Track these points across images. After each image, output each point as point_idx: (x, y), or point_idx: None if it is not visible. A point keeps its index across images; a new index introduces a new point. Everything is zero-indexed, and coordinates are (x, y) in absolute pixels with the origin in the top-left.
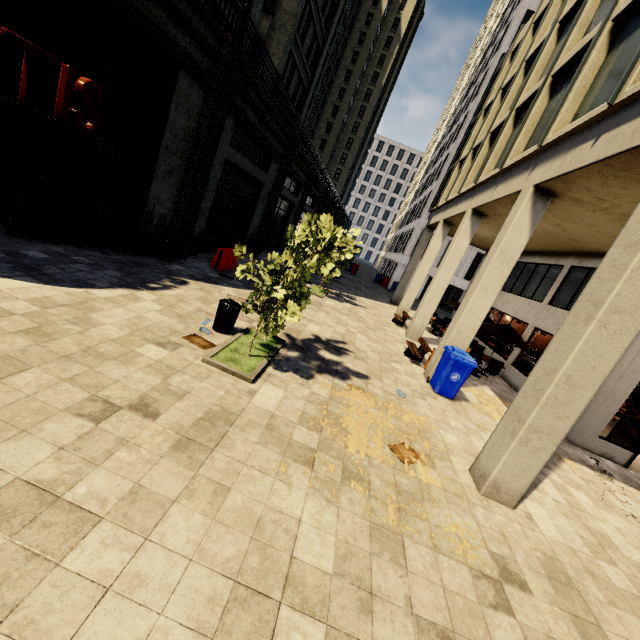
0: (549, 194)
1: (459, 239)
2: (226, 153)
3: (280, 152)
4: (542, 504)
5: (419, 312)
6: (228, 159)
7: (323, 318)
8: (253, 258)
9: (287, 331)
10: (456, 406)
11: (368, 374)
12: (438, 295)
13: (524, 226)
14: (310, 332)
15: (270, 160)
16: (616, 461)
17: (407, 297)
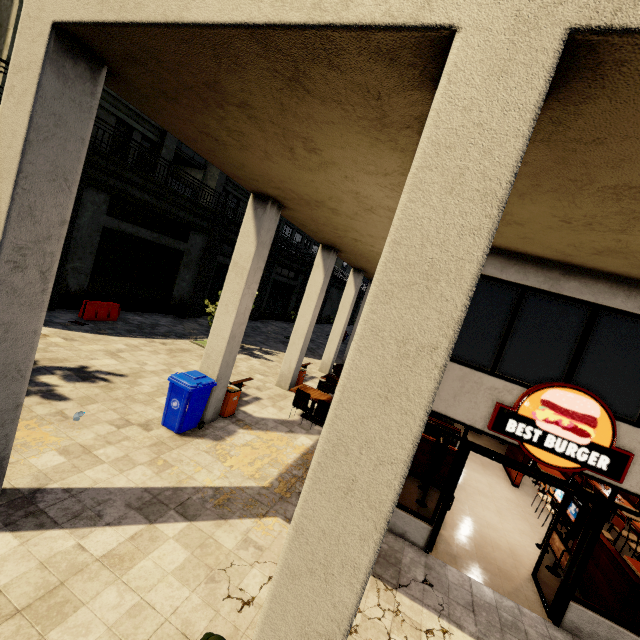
0: (267, 198)
1: (313, 275)
2: (104, 222)
3: (203, 225)
4: (28, 544)
5: (285, 356)
6: (110, 227)
7: (150, 358)
8: (178, 318)
9: (41, 359)
10: (172, 440)
11: (76, 398)
12: (301, 336)
13: (250, 234)
14: (83, 363)
15: (189, 232)
16: (411, 539)
17: (327, 350)
